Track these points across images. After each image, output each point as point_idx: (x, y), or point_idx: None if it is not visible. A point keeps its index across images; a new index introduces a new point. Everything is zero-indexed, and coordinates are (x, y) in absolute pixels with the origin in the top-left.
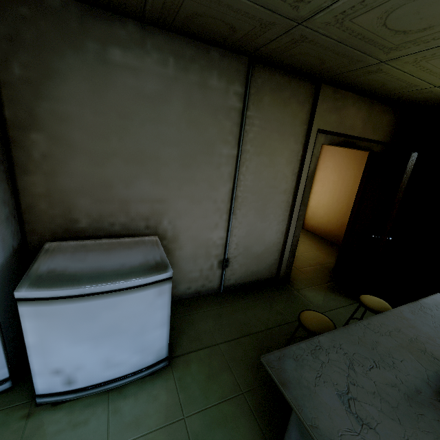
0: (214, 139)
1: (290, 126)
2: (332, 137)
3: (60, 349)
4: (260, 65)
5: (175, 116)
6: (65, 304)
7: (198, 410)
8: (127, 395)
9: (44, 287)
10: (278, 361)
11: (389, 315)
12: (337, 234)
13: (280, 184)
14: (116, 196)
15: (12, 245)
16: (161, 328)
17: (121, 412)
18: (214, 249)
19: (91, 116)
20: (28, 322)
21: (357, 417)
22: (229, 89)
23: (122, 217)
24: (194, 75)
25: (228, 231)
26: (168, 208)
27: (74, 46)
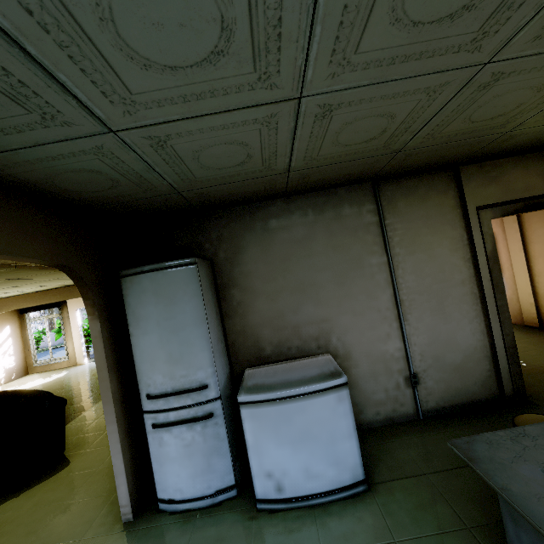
0: (360, 254)
1: (438, 217)
2: (502, 208)
3: (269, 451)
4: (384, 182)
5: (321, 247)
6: (268, 407)
7: (410, 537)
8: (331, 513)
9: (254, 393)
10: (466, 444)
11: None
12: None
13: (451, 276)
14: (288, 323)
15: (226, 372)
16: (349, 439)
17: (328, 527)
18: (393, 363)
19: (263, 267)
20: (247, 423)
21: None
22: (362, 210)
23: (296, 341)
24: (329, 213)
25: (404, 340)
26: (334, 326)
27: (249, 229)
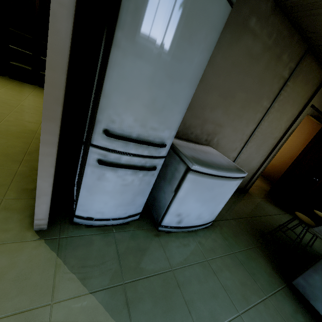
0: (264, 94)
1: (300, 98)
2: (314, 111)
3: (189, 203)
4: (310, 53)
5: (256, 73)
6: (208, 179)
7: (238, 251)
8: (200, 236)
9: (203, 166)
10: (321, 233)
11: None
12: (267, 170)
13: (276, 133)
14: (203, 116)
15: None
16: (223, 203)
17: (202, 244)
18: None
19: (219, 59)
20: (186, 184)
21: None
22: (289, 64)
23: (198, 130)
24: (279, 48)
25: (239, 154)
26: (221, 131)
27: (237, 7)
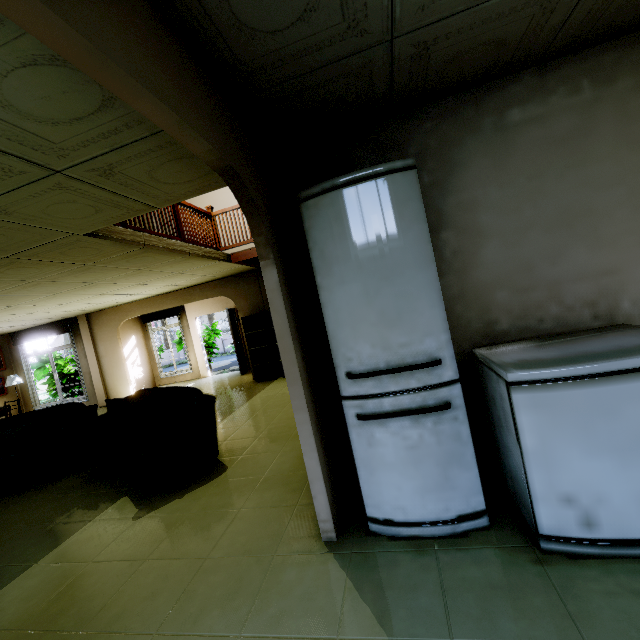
0: None
1: None
2: None
3: (569, 462)
4: None
5: (606, 146)
6: (571, 390)
7: None
8: None
9: (536, 368)
10: None
11: None
12: None
13: None
14: (540, 280)
15: None
16: None
17: None
18: None
19: (496, 192)
20: (524, 416)
21: None
22: None
23: (553, 308)
24: (624, 80)
25: None
26: (626, 281)
27: (471, 131)
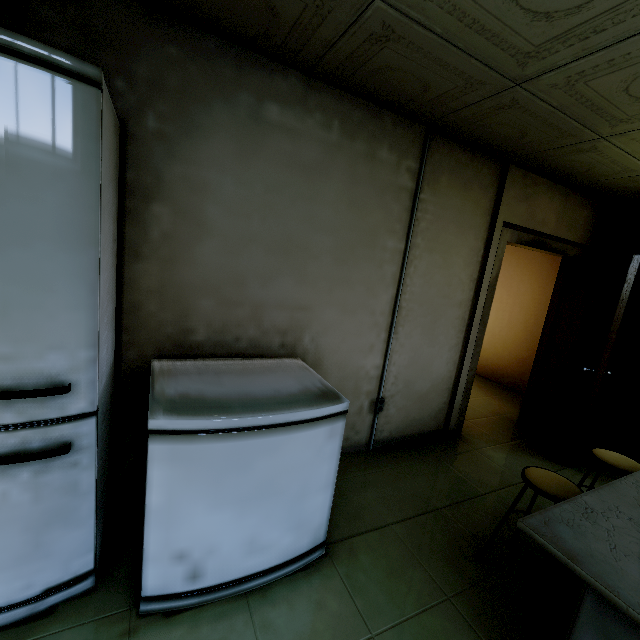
0: (378, 228)
1: (470, 216)
2: (519, 234)
3: (193, 517)
4: (438, 137)
5: (334, 194)
6: (214, 443)
7: (390, 625)
8: (276, 601)
9: (187, 414)
10: (547, 527)
11: None
12: (511, 372)
13: (454, 293)
14: (248, 299)
15: (110, 360)
16: (324, 491)
17: (274, 628)
18: (365, 382)
19: (232, 187)
20: (157, 470)
21: None
22: (401, 163)
23: (252, 329)
24: (361, 143)
25: (386, 357)
26: (313, 319)
27: (225, 97)
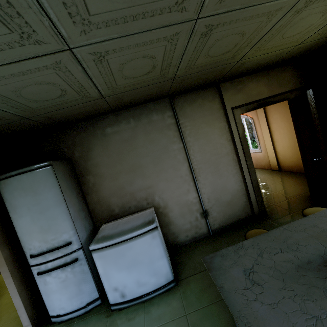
0: (167, 144)
1: (211, 116)
2: (246, 107)
3: (114, 275)
4: (176, 97)
5: (142, 142)
6: (109, 250)
7: (194, 310)
8: (154, 303)
9: (99, 242)
10: (210, 259)
11: (311, 217)
12: None
13: (221, 151)
14: (127, 192)
15: (89, 229)
16: (162, 259)
17: (151, 313)
18: (193, 206)
19: (106, 159)
20: (97, 262)
21: (252, 281)
22: (164, 116)
23: (133, 202)
24: (144, 120)
25: (198, 192)
26: (155, 190)
27: (93, 135)
